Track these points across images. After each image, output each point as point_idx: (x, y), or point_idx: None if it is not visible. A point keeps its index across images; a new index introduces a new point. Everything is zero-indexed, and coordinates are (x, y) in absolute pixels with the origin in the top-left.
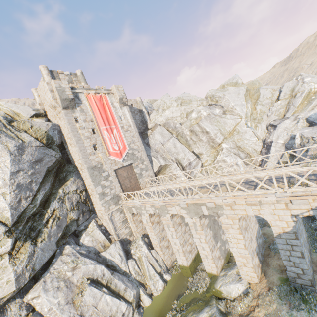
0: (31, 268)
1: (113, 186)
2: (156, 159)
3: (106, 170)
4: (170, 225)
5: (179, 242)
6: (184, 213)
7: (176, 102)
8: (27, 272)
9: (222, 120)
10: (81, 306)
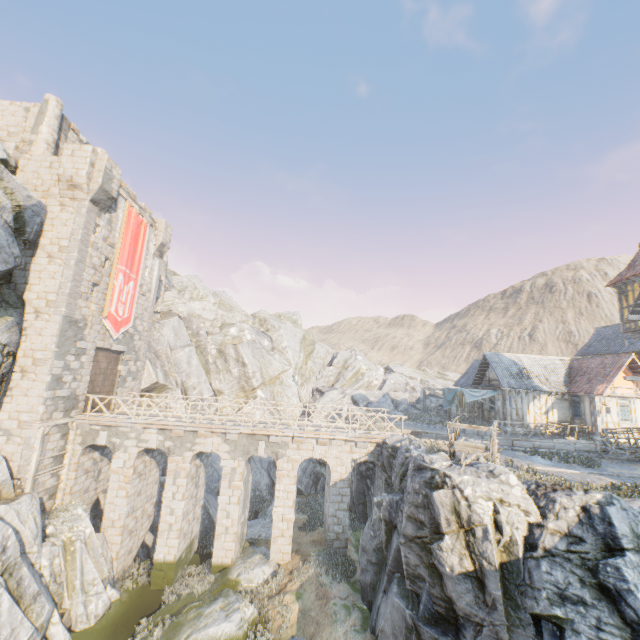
0: None
1: (80, 375)
2: (154, 368)
3: (87, 338)
4: (182, 472)
5: (183, 507)
6: (224, 451)
7: (214, 298)
8: None
9: (268, 357)
10: None
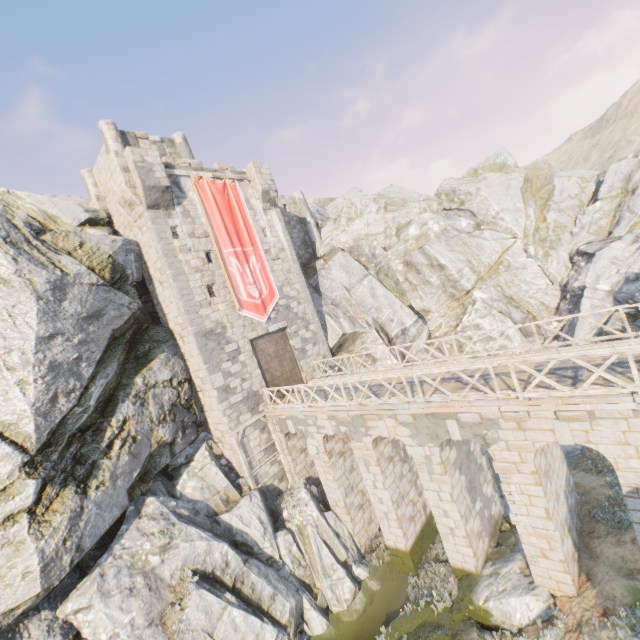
0: (75, 544)
1: (247, 374)
2: (335, 321)
3: (234, 339)
4: (370, 459)
5: (389, 497)
6: (404, 435)
7: (376, 203)
8: (66, 553)
9: (473, 242)
10: (180, 633)
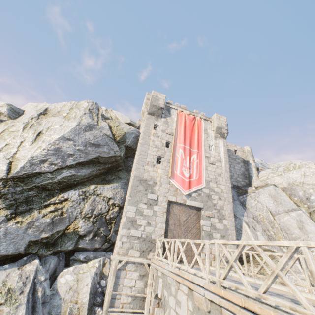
0: None
1: (154, 221)
2: (251, 230)
3: (157, 193)
4: None
5: None
6: None
7: None
8: None
9: None
10: None
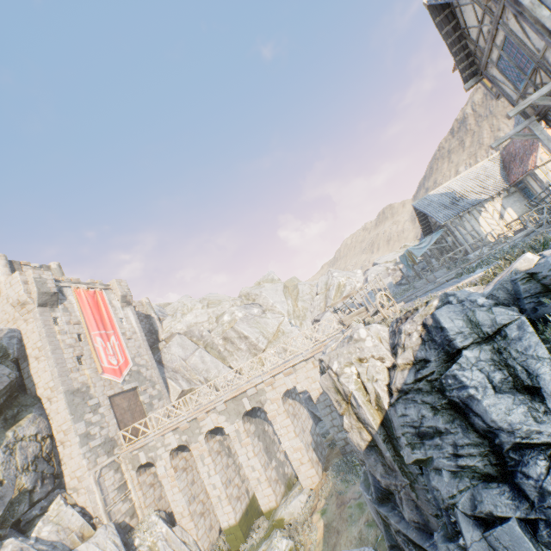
0: None
1: (105, 423)
2: (175, 382)
3: (96, 395)
4: (204, 453)
5: (219, 479)
6: (223, 422)
7: (201, 303)
8: None
9: (262, 320)
10: None
